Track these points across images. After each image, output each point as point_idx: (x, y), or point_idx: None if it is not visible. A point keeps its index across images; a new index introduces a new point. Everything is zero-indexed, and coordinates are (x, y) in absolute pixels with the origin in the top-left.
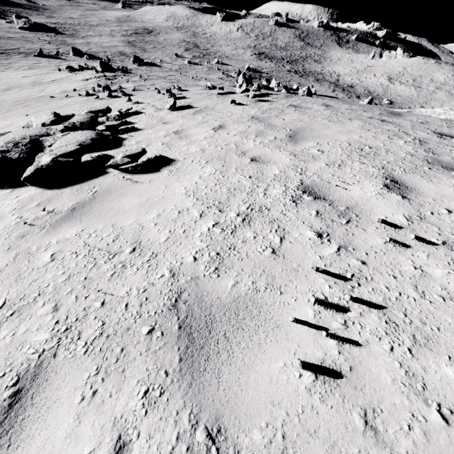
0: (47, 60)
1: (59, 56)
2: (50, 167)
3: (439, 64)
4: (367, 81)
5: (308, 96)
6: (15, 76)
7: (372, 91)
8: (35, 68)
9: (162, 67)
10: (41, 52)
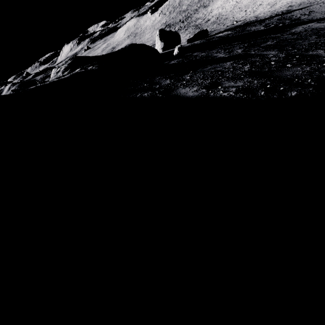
0: None
1: None
2: None
3: None
4: (227, 6)
5: None
6: None
7: (221, 15)
8: None
9: None
10: None
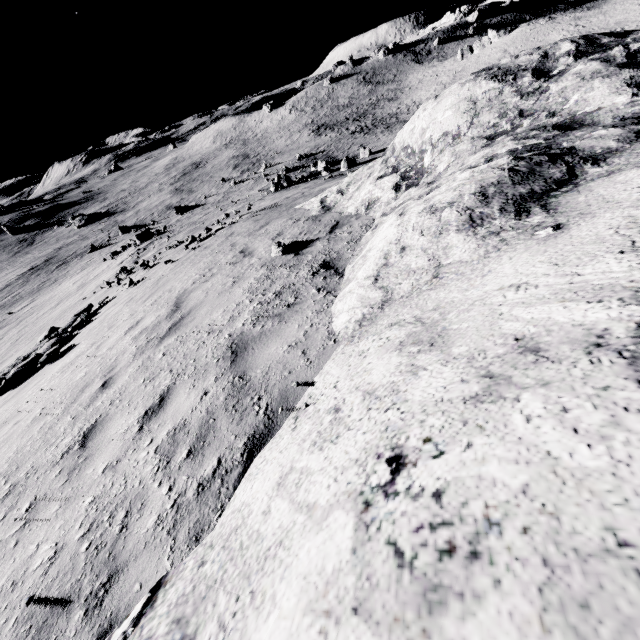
0: (99, 252)
1: (110, 242)
2: (12, 376)
3: (553, 21)
4: None
5: (350, 167)
6: (68, 285)
7: None
8: (86, 268)
9: (205, 204)
10: (93, 246)
